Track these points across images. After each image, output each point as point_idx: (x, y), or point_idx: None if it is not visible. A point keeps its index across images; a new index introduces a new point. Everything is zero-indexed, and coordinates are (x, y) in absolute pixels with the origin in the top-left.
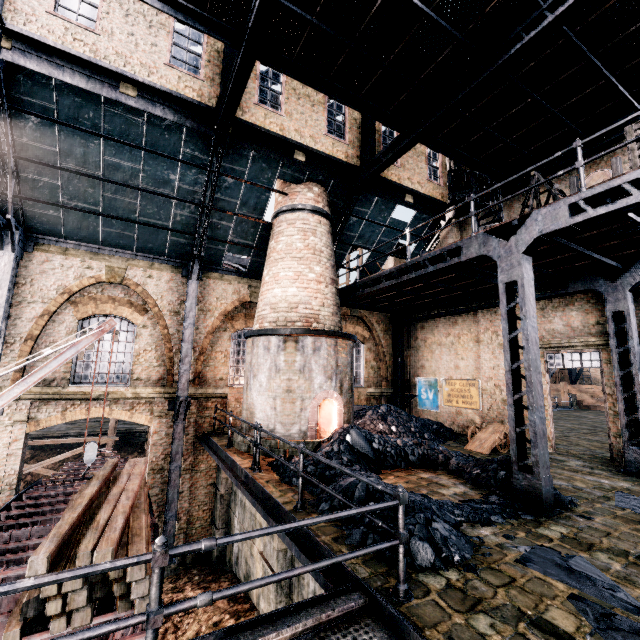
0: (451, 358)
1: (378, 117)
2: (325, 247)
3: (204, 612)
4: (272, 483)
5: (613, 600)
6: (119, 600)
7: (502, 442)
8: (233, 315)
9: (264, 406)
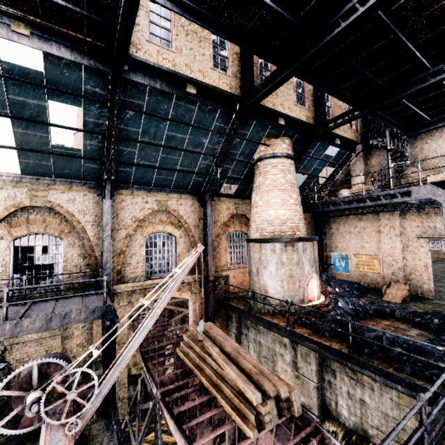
0: (358, 241)
1: (345, 100)
2: (295, 180)
3: None
4: (313, 336)
5: None
6: (286, 410)
7: (406, 295)
8: (226, 223)
9: (275, 286)
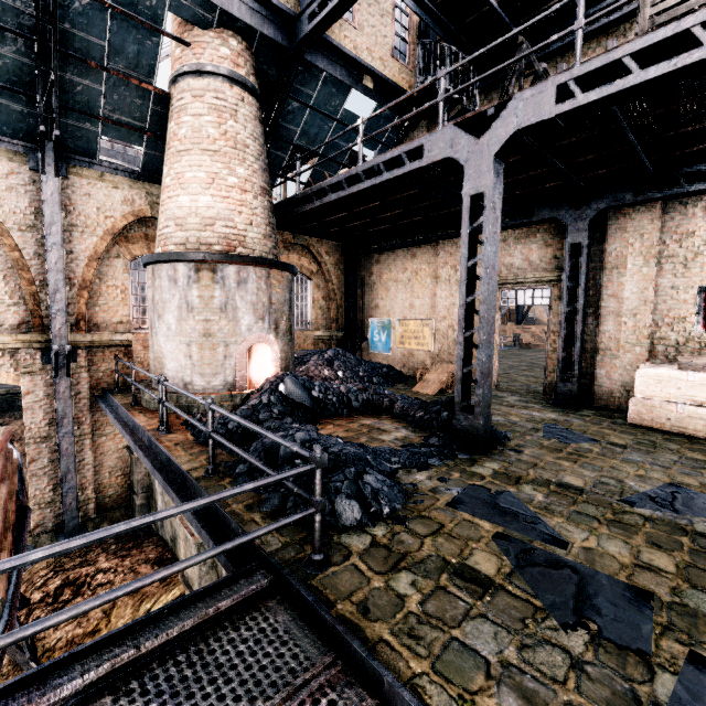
0: (407, 296)
1: None
2: (251, 139)
3: (122, 581)
4: (182, 446)
5: (534, 533)
6: None
7: (449, 382)
8: (128, 235)
9: (176, 354)
